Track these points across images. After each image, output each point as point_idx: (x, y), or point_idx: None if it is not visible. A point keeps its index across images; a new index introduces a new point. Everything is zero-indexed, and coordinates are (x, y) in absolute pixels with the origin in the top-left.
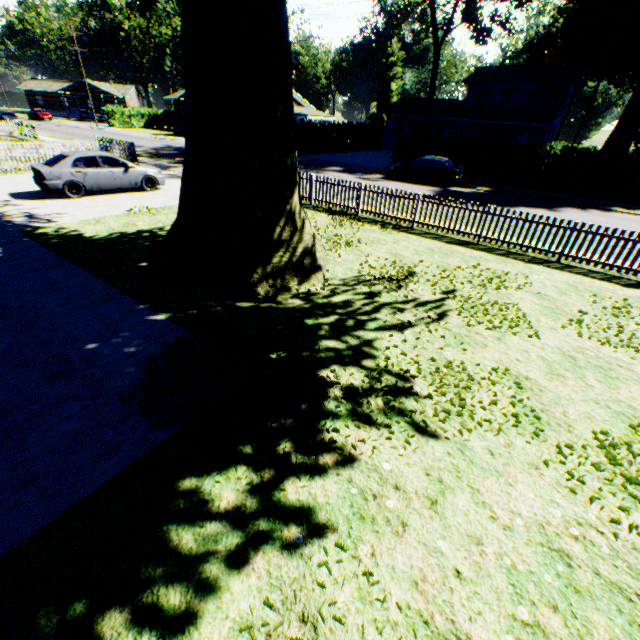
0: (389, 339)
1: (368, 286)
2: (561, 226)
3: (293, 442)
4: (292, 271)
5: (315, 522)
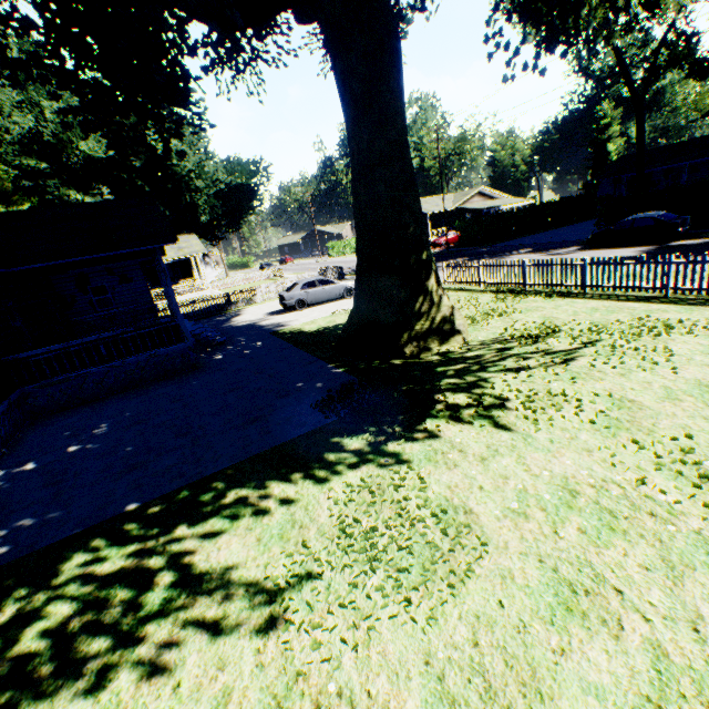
0: (502, 377)
1: (502, 343)
2: None
3: (401, 427)
4: (432, 335)
5: (400, 459)
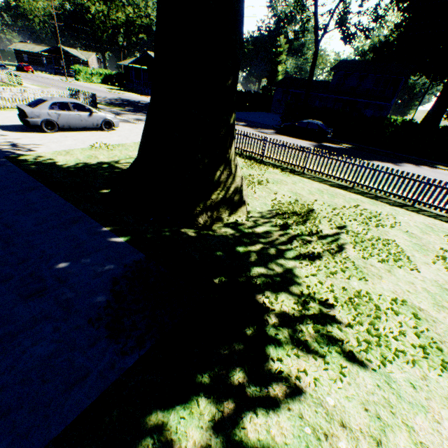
0: (306, 268)
1: (281, 219)
2: (417, 180)
3: (244, 371)
4: (225, 205)
5: None
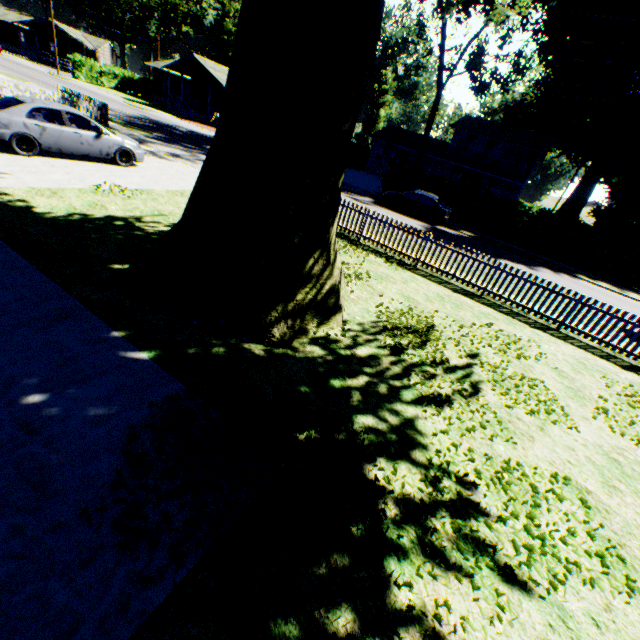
0: (431, 419)
1: (392, 338)
2: (567, 296)
3: (354, 609)
4: (314, 310)
5: None
